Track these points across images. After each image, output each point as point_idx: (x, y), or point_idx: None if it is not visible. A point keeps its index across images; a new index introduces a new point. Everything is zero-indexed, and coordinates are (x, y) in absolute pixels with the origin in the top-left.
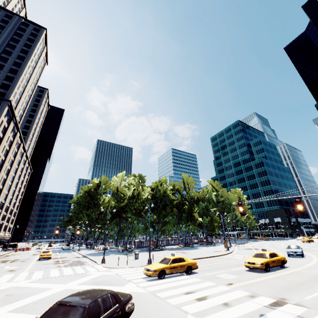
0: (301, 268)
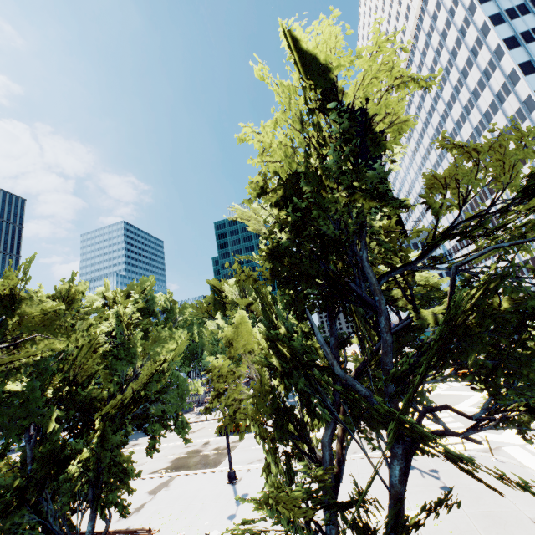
0: None
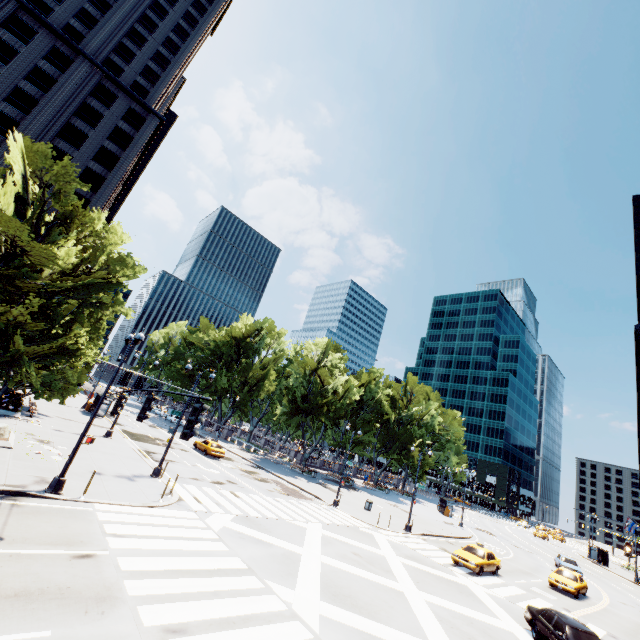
0: (604, 602)
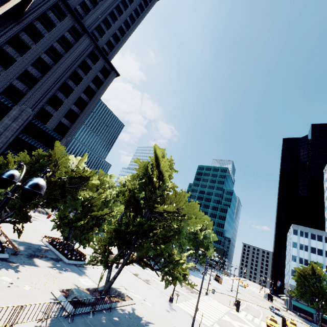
0: None
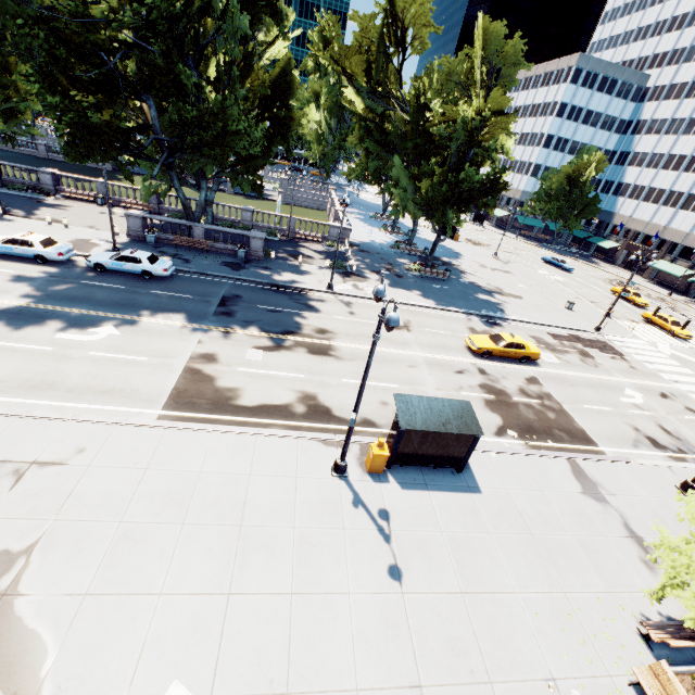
0: None
